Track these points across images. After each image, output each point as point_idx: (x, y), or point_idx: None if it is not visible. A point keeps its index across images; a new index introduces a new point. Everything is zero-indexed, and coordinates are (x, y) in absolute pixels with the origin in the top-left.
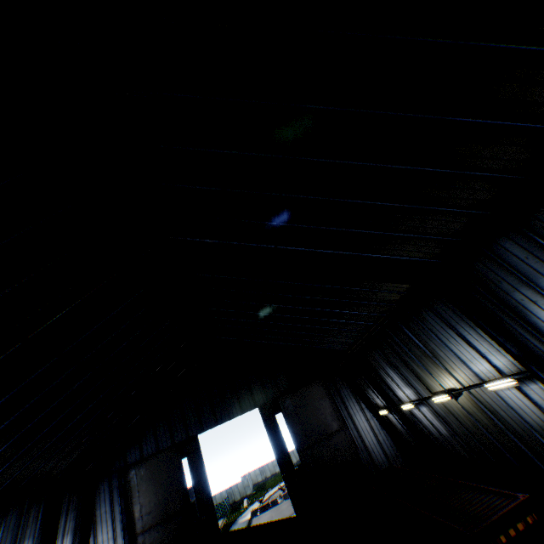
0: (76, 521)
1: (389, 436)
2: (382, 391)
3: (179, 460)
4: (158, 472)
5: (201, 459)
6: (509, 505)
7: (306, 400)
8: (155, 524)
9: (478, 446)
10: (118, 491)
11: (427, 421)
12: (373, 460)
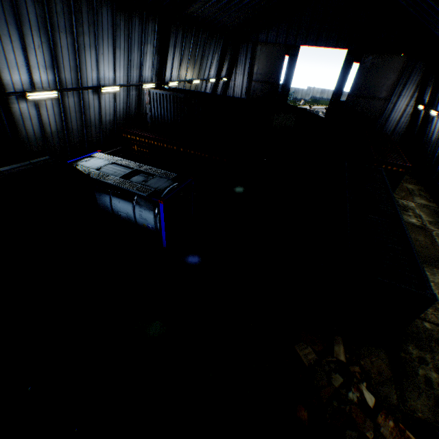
0: (230, 57)
1: (408, 123)
2: (434, 94)
3: (284, 56)
4: (271, 56)
5: (295, 63)
6: (399, 163)
7: (381, 66)
8: (261, 82)
9: (435, 154)
10: (250, 54)
11: (433, 128)
12: (383, 127)
